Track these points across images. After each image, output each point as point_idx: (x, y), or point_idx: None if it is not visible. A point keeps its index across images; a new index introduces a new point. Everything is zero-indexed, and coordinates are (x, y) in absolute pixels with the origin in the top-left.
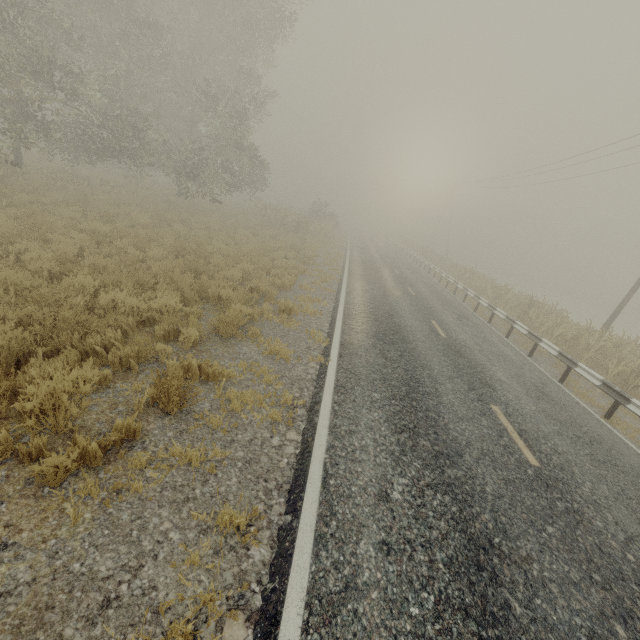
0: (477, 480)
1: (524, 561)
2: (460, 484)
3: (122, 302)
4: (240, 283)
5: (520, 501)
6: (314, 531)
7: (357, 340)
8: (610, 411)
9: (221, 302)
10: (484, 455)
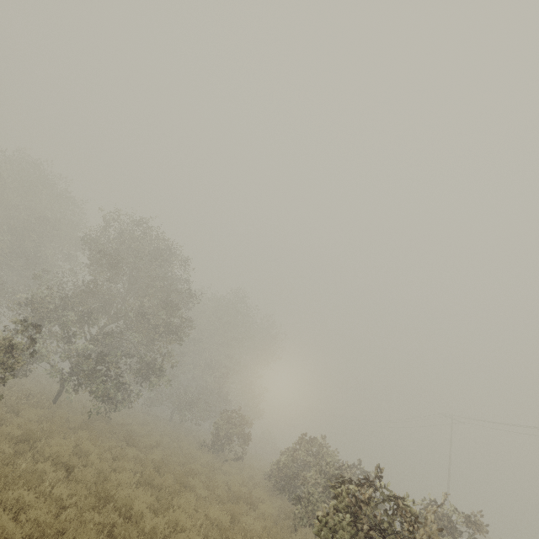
0: None
1: None
2: None
3: None
4: None
5: None
6: None
7: None
8: None
9: None
10: None
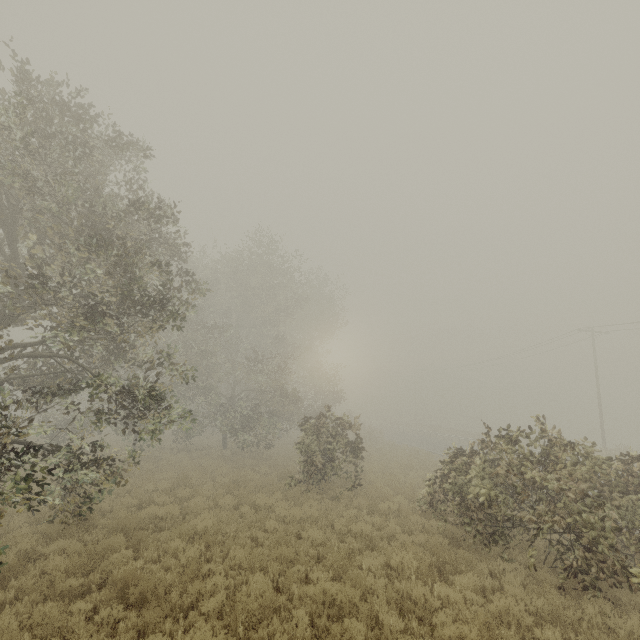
0: None
1: None
2: None
3: None
4: None
5: None
6: None
7: None
8: None
9: None
10: None
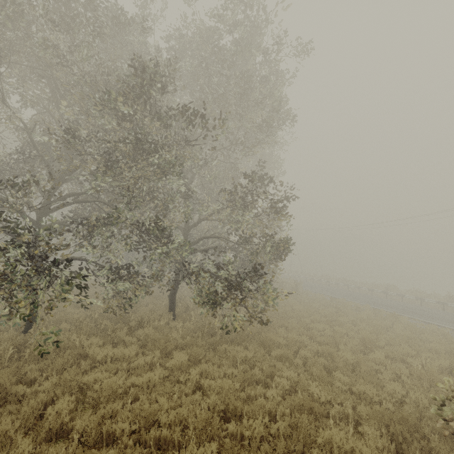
0: None
1: None
2: None
3: None
4: None
5: None
6: None
7: None
8: None
9: None
10: None
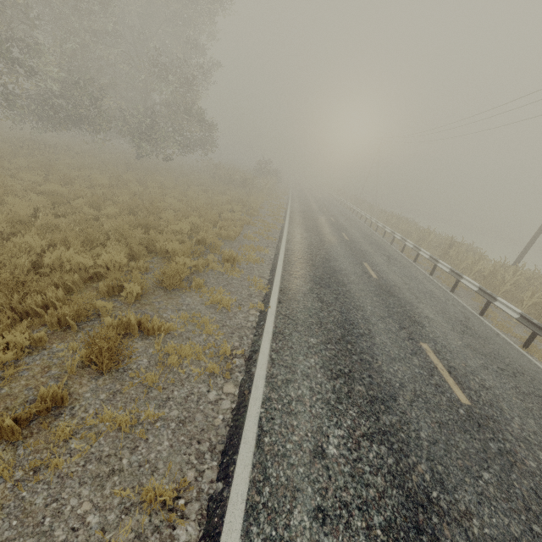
0: (412, 425)
1: (463, 517)
2: (395, 431)
3: (68, 260)
4: (189, 236)
5: (454, 445)
6: (245, 501)
7: (295, 285)
8: (528, 341)
9: (167, 255)
10: (417, 397)
